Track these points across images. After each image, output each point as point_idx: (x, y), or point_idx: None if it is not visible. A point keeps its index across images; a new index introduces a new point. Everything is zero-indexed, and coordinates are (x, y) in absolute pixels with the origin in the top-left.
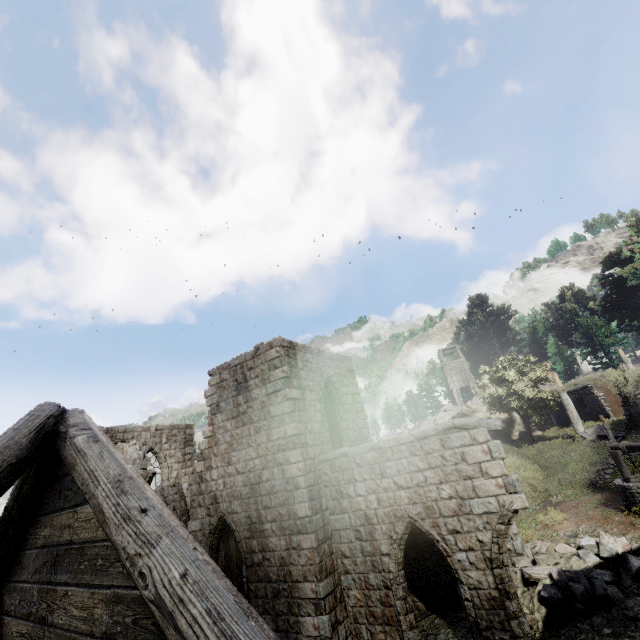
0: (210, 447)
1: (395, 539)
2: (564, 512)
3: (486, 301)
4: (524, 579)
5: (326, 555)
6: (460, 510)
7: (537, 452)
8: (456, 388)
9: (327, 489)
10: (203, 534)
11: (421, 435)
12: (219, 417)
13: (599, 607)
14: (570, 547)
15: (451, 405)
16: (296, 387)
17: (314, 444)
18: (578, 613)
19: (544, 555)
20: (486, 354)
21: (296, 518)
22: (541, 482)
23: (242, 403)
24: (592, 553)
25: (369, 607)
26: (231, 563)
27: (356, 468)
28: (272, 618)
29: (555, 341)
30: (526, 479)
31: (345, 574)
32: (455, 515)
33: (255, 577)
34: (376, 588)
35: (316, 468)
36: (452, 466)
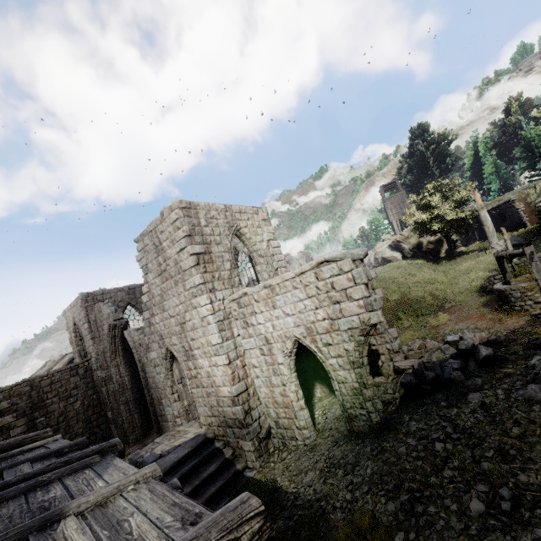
0: (150, 300)
1: (286, 353)
2: (451, 314)
3: (427, 129)
4: (394, 370)
5: (239, 368)
6: (331, 328)
7: (453, 266)
8: (395, 219)
9: (237, 321)
10: (159, 360)
11: (299, 271)
12: (150, 276)
13: (443, 387)
14: (438, 343)
15: (389, 235)
16: (200, 243)
17: (223, 288)
18: (426, 392)
19: (413, 352)
20: (425, 184)
21: (211, 345)
22: (444, 291)
23: (162, 263)
24: (454, 347)
25: (274, 398)
26: (185, 376)
27: (255, 304)
28: (209, 409)
29: (493, 160)
30: (430, 291)
31: (256, 378)
32: (327, 332)
33: (194, 385)
34: (277, 386)
35: (226, 307)
36: (324, 294)
